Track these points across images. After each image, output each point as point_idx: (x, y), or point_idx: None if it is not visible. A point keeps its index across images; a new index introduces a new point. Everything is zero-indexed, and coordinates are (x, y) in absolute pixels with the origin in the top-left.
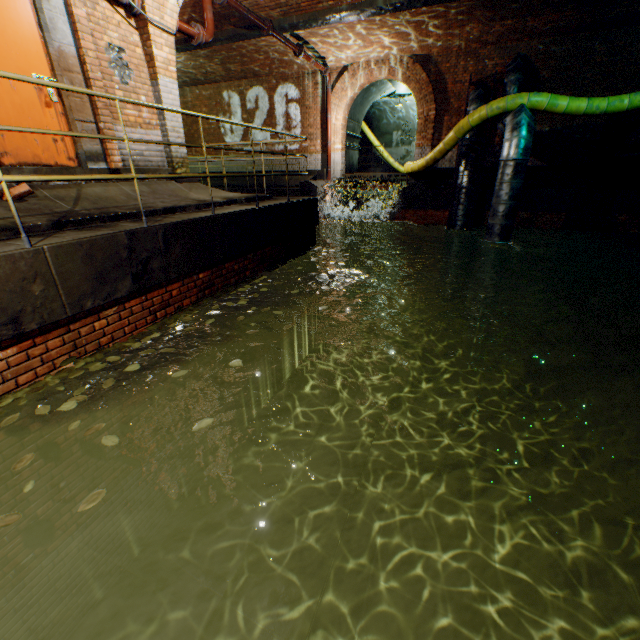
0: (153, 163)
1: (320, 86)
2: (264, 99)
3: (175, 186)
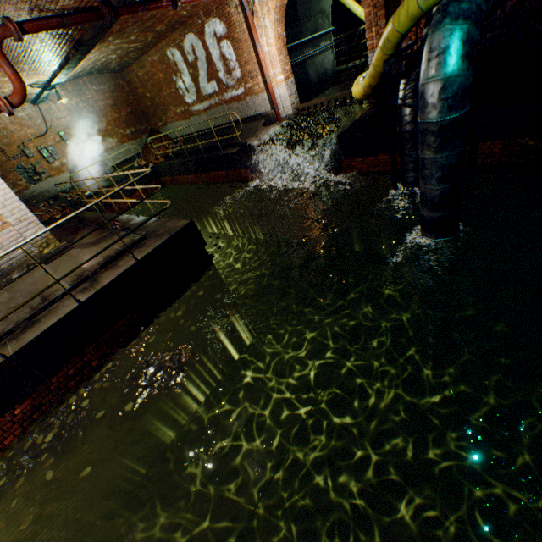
0: (18, 257)
1: (241, 8)
2: (198, 46)
3: (42, 272)
